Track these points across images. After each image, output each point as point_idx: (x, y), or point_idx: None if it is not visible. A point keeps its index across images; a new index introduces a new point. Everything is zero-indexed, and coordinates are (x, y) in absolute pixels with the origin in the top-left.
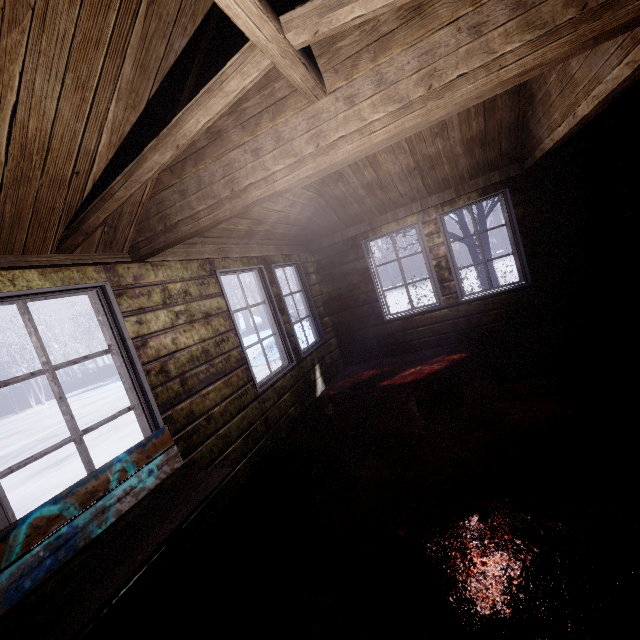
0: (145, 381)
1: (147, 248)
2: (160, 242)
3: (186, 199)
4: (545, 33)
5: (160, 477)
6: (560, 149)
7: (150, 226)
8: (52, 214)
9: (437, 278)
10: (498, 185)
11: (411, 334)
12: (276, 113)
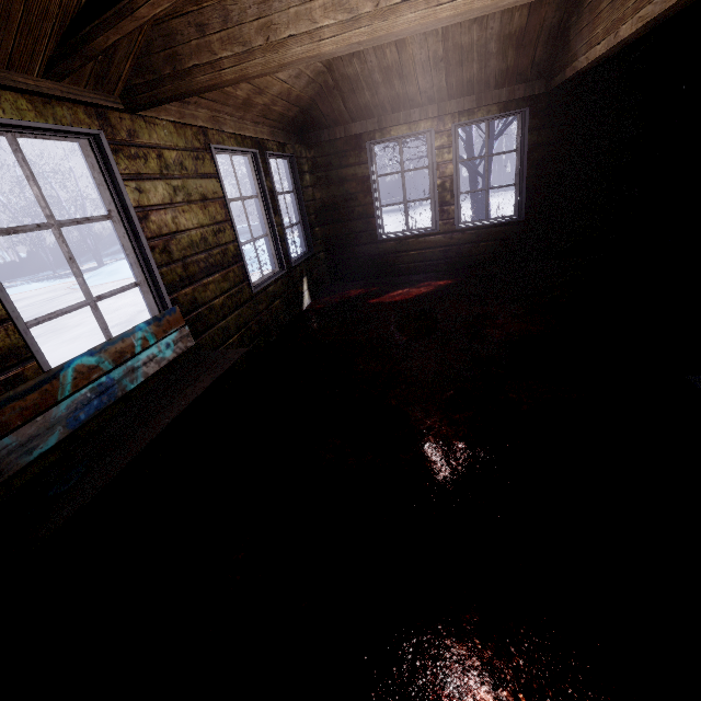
0: (151, 258)
1: (148, 95)
2: (166, 91)
3: (205, 38)
4: None
5: (176, 352)
6: (589, 72)
7: (153, 65)
8: (44, 19)
9: (438, 200)
10: (520, 102)
11: (402, 257)
12: None
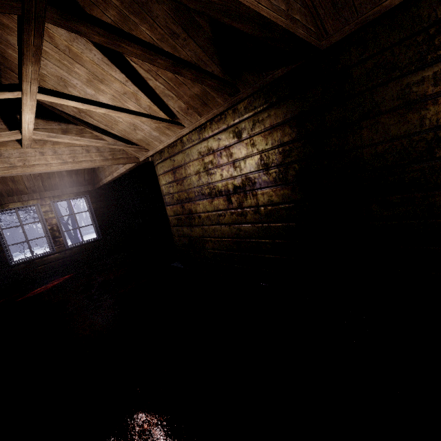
0: None
1: None
2: None
3: None
4: (105, 159)
5: None
6: (109, 184)
7: None
8: None
9: (51, 236)
10: (84, 192)
11: (33, 272)
12: (1, 145)
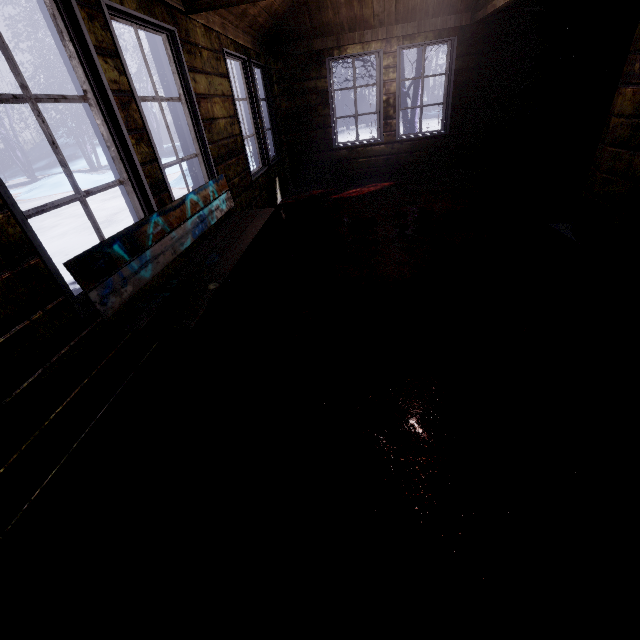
0: (205, 135)
1: (206, 2)
2: None
3: None
4: None
5: (227, 207)
6: (503, 10)
7: None
8: None
9: (384, 114)
10: (451, 31)
11: (352, 164)
12: None
